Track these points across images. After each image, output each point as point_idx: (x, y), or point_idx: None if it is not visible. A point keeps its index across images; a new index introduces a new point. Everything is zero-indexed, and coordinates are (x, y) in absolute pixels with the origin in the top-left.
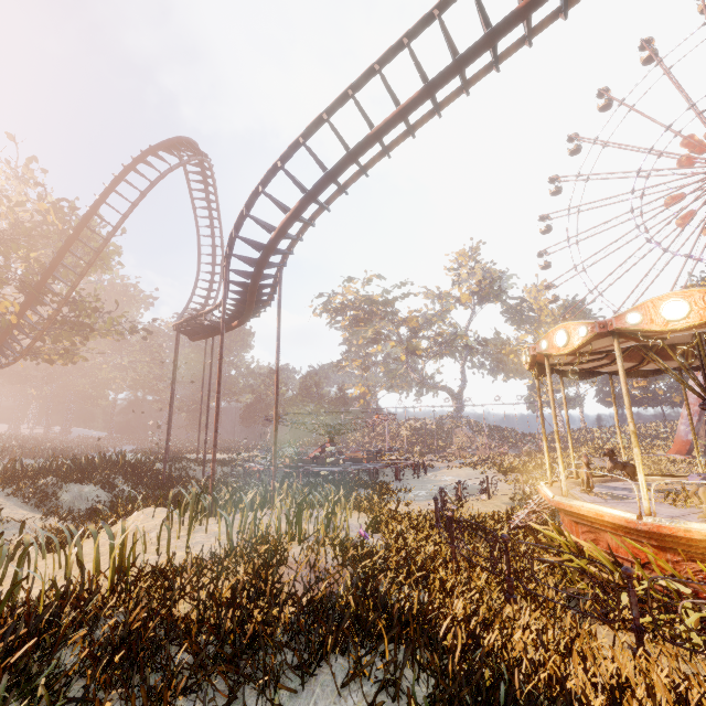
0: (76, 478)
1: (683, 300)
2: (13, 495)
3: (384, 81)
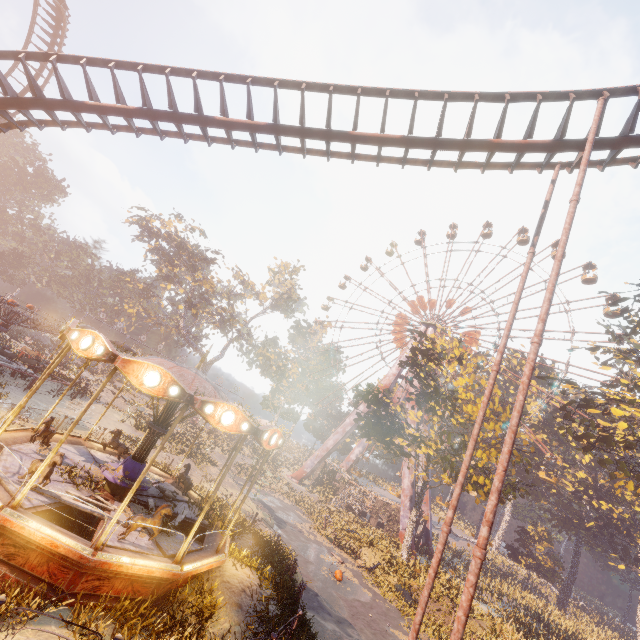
0: None
1: (92, 339)
2: None
3: (113, 77)
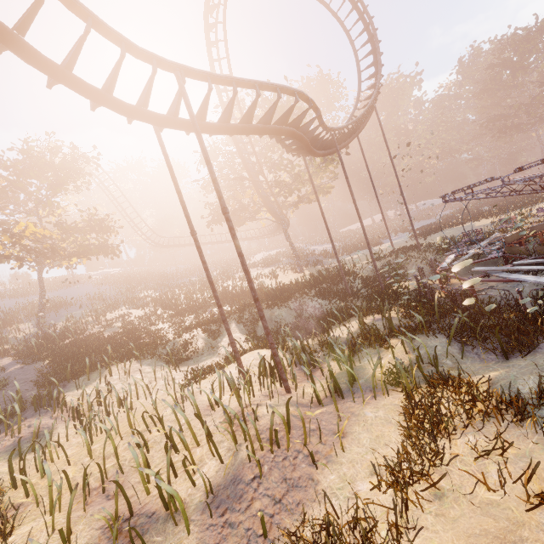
0: (269, 306)
1: None
2: (239, 322)
3: None
